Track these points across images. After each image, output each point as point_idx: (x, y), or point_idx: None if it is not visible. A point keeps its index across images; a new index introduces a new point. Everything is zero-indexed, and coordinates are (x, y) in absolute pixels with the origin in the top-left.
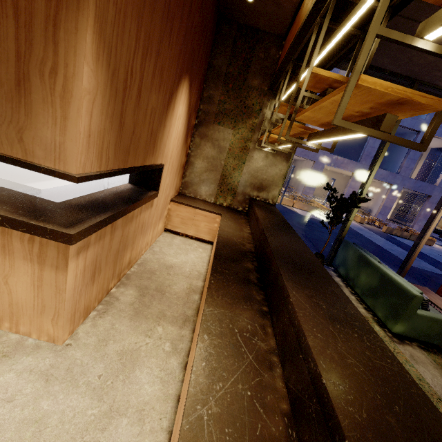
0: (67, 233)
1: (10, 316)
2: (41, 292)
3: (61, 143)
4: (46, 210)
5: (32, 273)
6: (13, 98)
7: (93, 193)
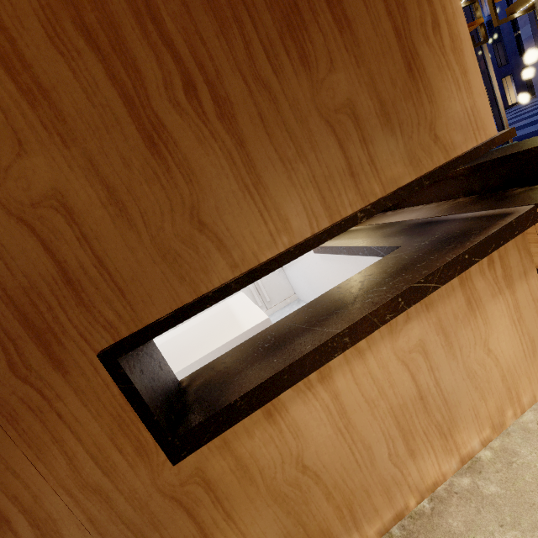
0: (530, 208)
1: (508, 397)
2: (523, 324)
3: (472, 107)
4: (437, 241)
5: (507, 308)
6: (410, 91)
7: (356, 246)
